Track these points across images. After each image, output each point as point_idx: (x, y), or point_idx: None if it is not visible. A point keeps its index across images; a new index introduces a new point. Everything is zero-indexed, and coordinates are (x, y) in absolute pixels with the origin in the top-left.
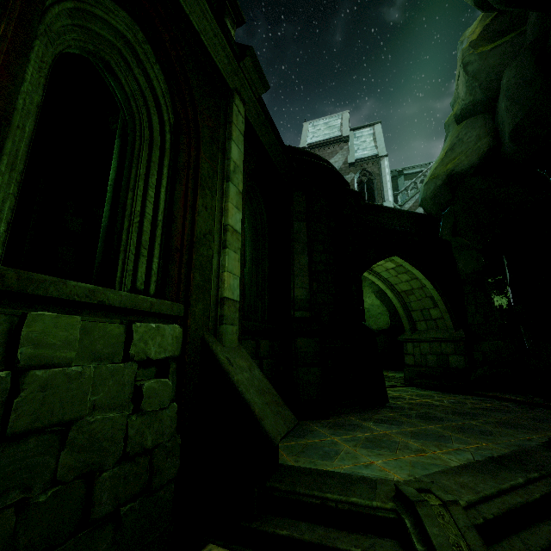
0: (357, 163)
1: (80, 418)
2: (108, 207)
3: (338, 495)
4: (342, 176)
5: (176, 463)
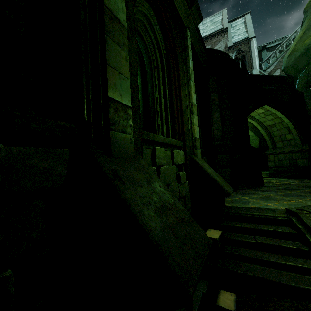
0: (234, 45)
1: (170, 183)
2: (141, 102)
3: (259, 213)
4: (235, 61)
5: (190, 203)
